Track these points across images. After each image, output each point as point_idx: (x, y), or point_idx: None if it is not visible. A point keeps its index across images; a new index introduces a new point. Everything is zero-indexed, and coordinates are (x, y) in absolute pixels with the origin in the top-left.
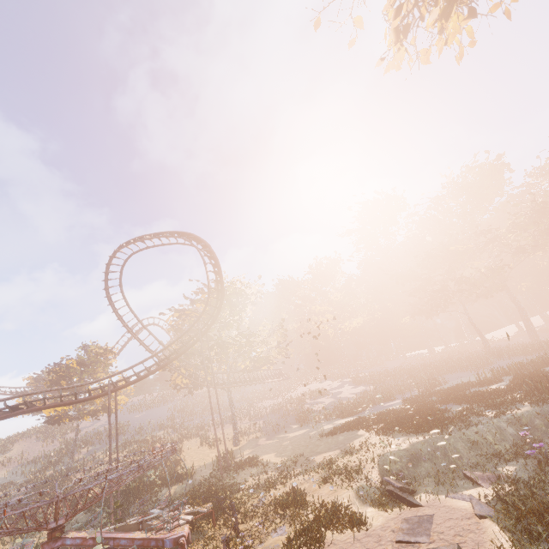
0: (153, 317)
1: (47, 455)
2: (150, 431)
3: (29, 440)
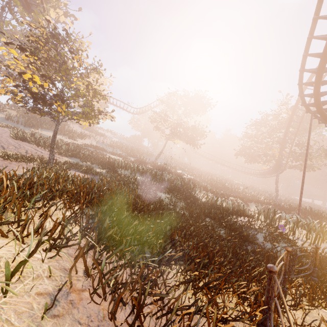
0: (188, 94)
1: (116, 146)
2: (174, 165)
3: (75, 125)
